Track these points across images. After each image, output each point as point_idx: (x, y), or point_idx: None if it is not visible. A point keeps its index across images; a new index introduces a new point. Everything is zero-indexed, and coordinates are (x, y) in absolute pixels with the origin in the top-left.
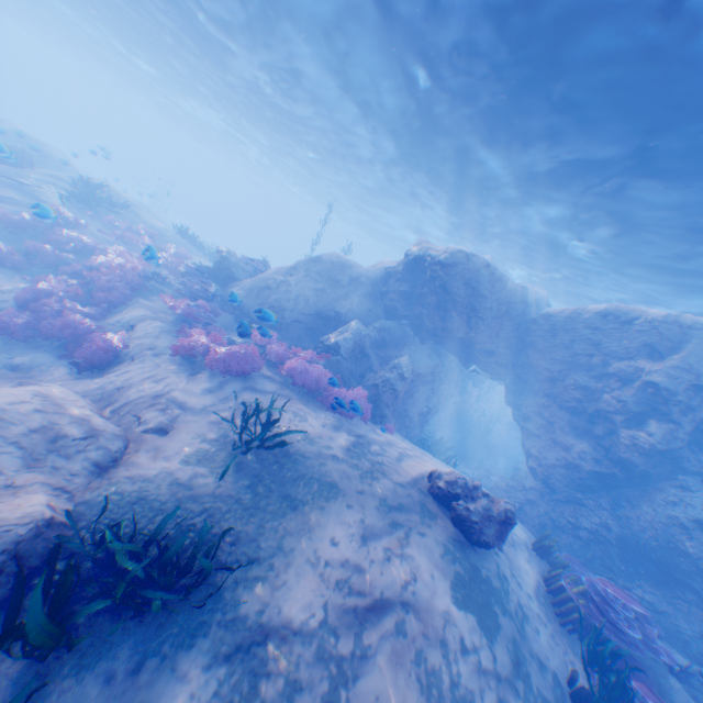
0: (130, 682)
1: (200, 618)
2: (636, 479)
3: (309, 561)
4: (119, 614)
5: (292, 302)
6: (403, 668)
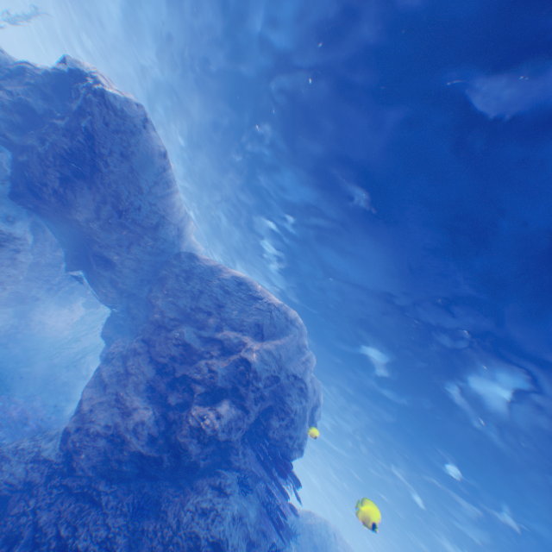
0: None
1: None
2: (183, 470)
3: None
4: None
5: None
6: None
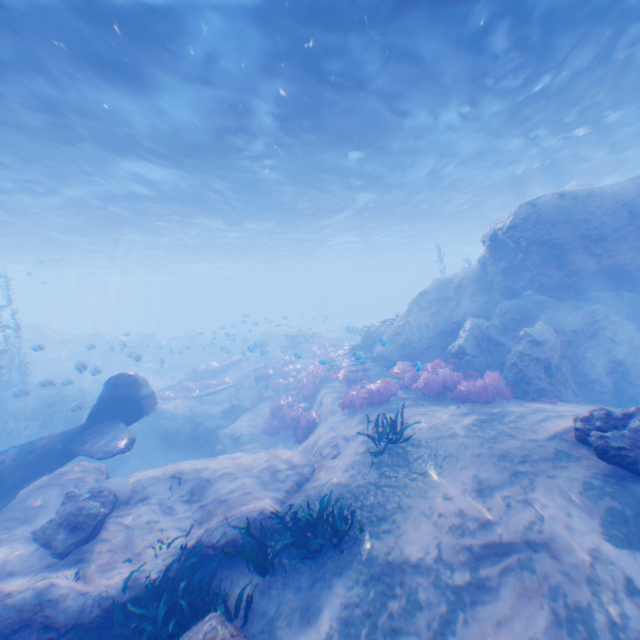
0: (307, 592)
1: (347, 558)
2: None
3: (424, 515)
4: (302, 557)
5: (416, 334)
6: (531, 600)
